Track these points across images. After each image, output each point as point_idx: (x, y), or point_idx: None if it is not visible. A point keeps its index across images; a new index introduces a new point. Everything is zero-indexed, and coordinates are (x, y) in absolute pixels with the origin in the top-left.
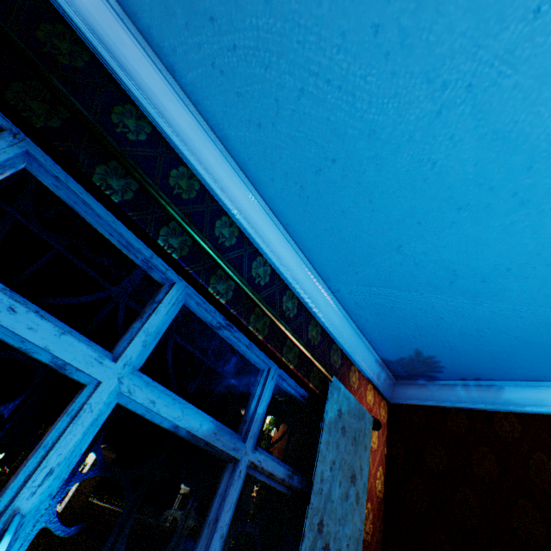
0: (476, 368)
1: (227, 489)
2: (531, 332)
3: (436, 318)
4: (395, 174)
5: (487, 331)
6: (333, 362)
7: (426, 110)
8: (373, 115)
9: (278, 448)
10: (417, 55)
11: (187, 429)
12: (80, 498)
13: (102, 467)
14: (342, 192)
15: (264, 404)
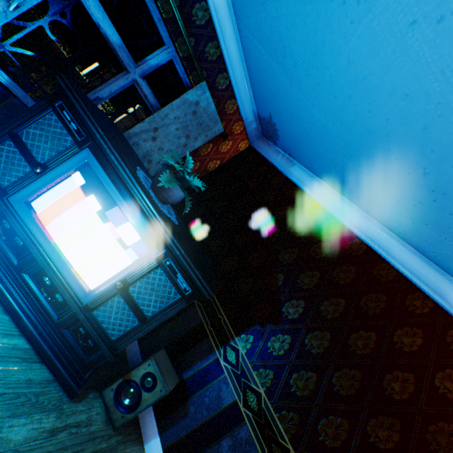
0: (290, 145)
1: (120, 79)
2: (309, 128)
3: (277, 89)
4: None
5: (294, 115)
6: (218, 83)
7: None
8: None
9: None
10: None
11: (104, 30)
12: (121, 127)
13: (70, 24)
14: None
15: (156, 62)
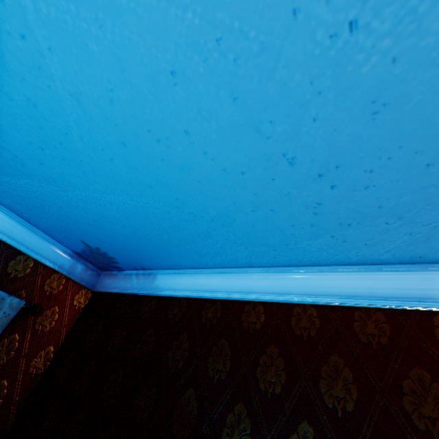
0: (133, 258)
1: None
2: (127, 222)
3: (58, 207)
4: None
5: (101, 221)
6: None
7: None
8: None
9: None
10: None
11: None
12: None
13: None
14: None
15: None
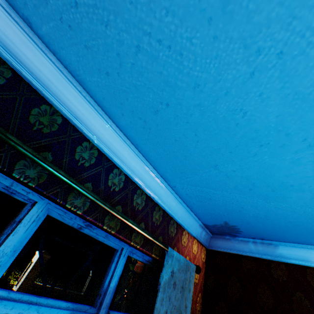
0: (262, 233)
1: None
2: (300, 220)
3: (239, 207)
4: (214, 118)
5: (272, 216)
6: (170, 232)
7: (242, 71)
8: (197, 72)
9: (140, 267)
10: (236, 21)
11: None
12: (28, 282)
13: None
14: (175, 127)
15: (116, 277)
